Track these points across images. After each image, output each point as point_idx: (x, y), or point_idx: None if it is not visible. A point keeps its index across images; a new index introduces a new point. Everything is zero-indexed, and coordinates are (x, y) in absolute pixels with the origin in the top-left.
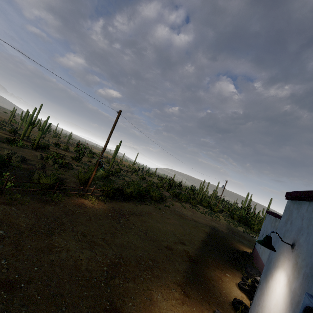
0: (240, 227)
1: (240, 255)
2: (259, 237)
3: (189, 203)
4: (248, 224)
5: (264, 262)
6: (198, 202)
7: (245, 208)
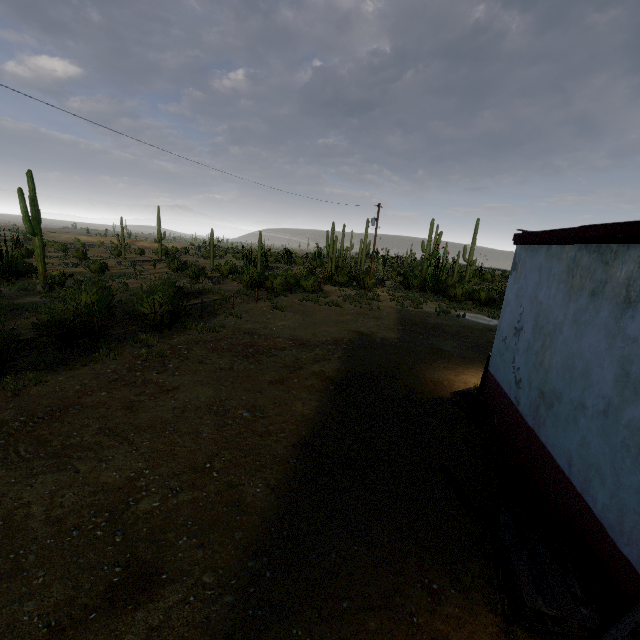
0: (427, 304)
1: (450, 424)
2: (501, 340)
3: (300, 291)
4: (442, 290)
5: (567, 468)
6: (326, 279)
7: (430, 258)
